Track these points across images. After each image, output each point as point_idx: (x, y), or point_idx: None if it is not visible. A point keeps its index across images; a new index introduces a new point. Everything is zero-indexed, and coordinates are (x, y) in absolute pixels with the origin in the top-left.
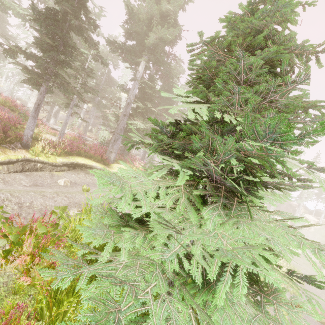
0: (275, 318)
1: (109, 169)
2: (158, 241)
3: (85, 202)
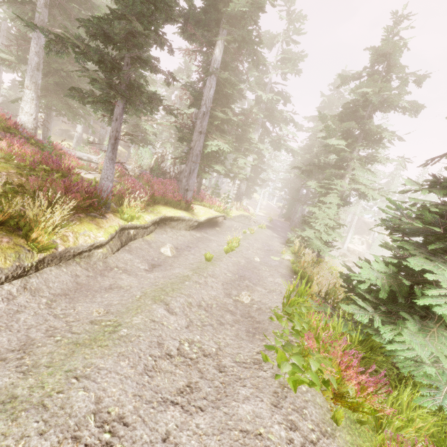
0: None
1: (197, 217)
2: None
3: (229, 279)
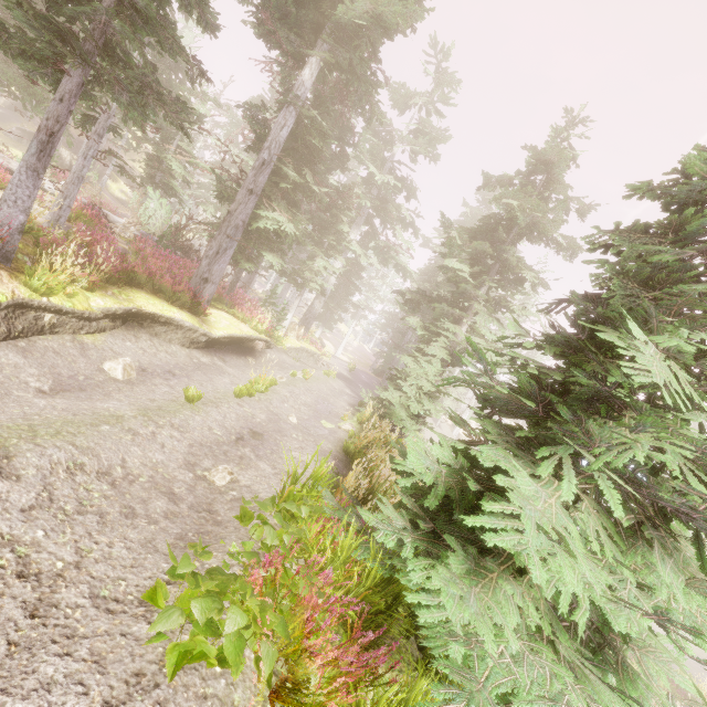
0: (644, 675)
1: (208, 328)
2: (581, 616)
3: (213, 439)
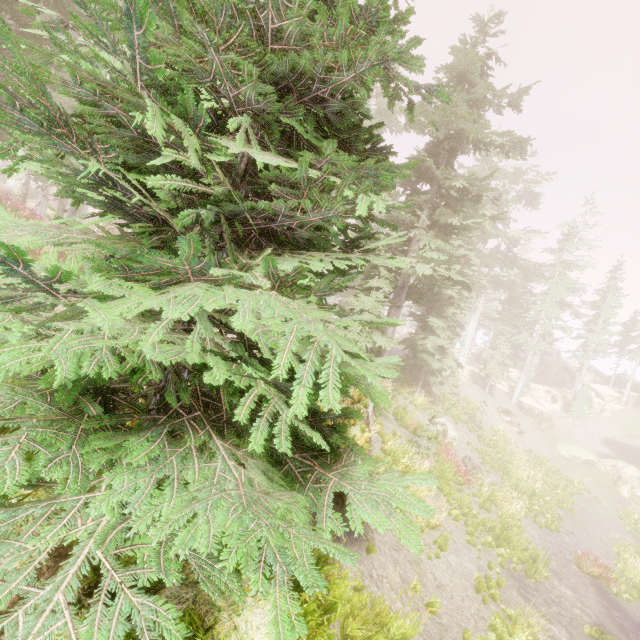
0: (320, 506)
1: None
2: None
3: None
